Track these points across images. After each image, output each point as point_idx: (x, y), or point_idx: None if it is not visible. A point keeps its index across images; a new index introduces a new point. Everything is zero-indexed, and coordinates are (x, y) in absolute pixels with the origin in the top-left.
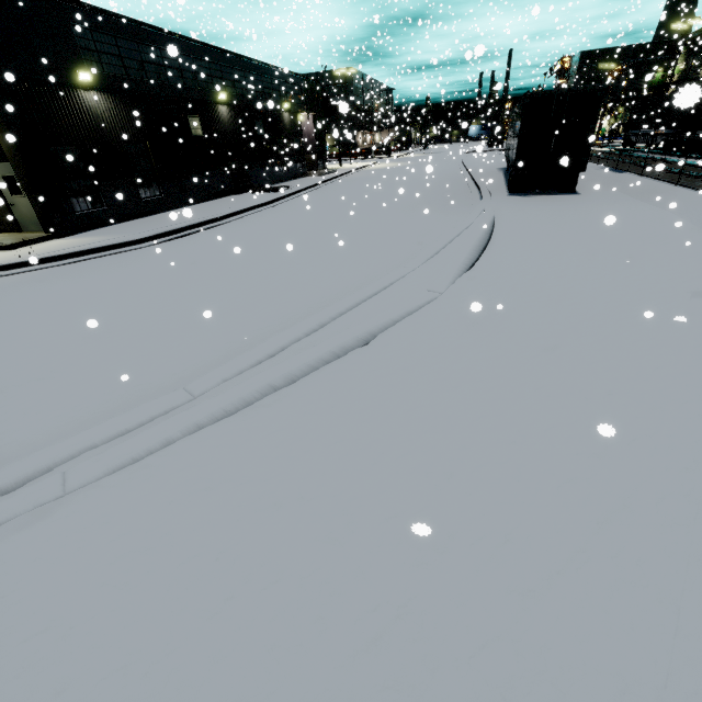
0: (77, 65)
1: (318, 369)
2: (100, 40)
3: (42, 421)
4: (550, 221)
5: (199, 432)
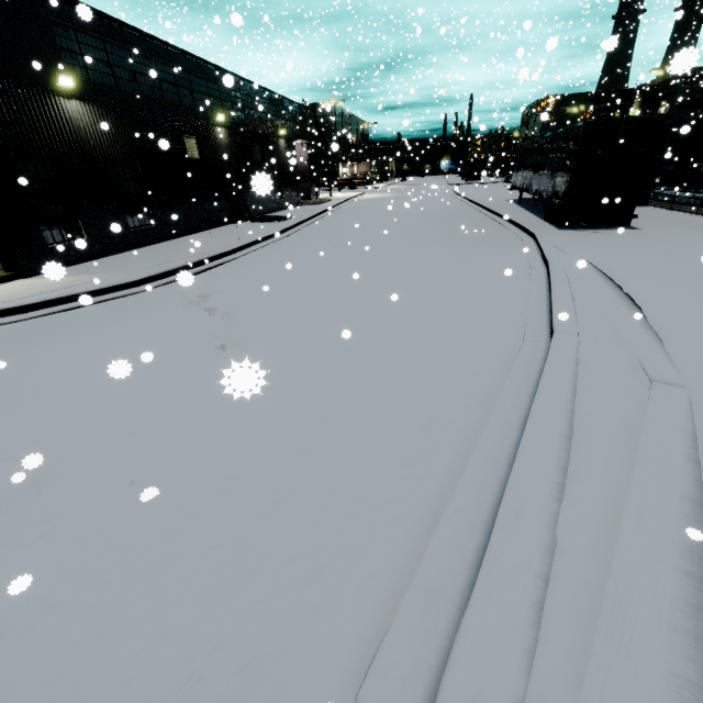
0: (56, 67)
1: None
2: (85, 42)
3: None
4: (658, 261)
5: None
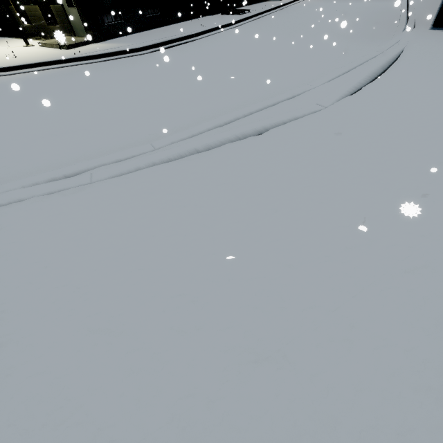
0: None
1: (225, 144)
2: None
3: (84, 150)
4: None
5: (154, 167)
